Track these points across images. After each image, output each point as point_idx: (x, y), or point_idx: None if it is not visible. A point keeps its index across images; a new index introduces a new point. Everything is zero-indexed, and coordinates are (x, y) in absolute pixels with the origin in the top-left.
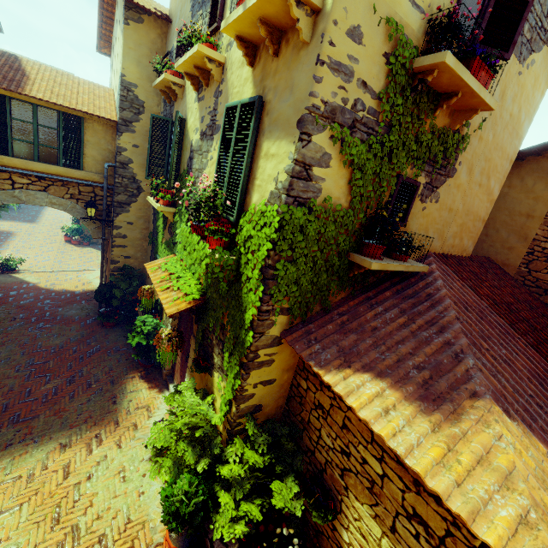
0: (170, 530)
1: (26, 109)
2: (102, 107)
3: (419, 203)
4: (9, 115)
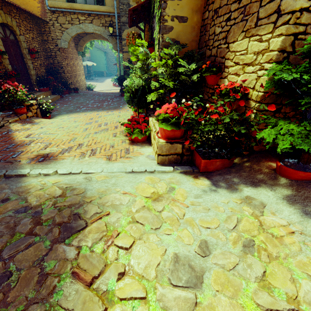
0: (128, 103)
1: None
2: None
3: None
4: None
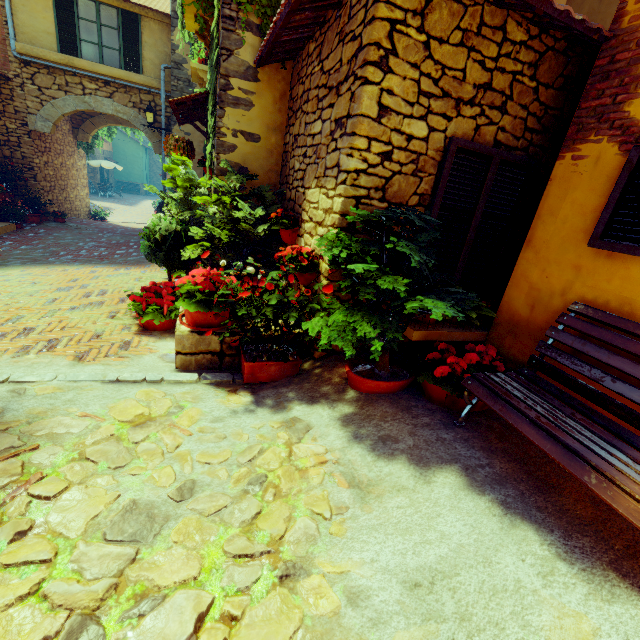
0: (148, 258)
1: (91, 8)
2: (158, 6)
3: None
4: (77, 14)
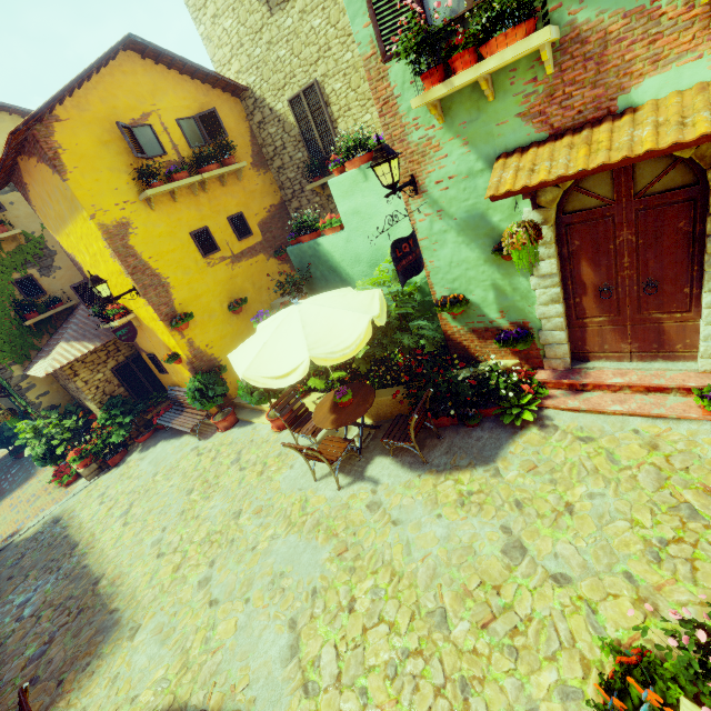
0: (44, 466)
1: None
2: None
3: (47, 278)
4: None
